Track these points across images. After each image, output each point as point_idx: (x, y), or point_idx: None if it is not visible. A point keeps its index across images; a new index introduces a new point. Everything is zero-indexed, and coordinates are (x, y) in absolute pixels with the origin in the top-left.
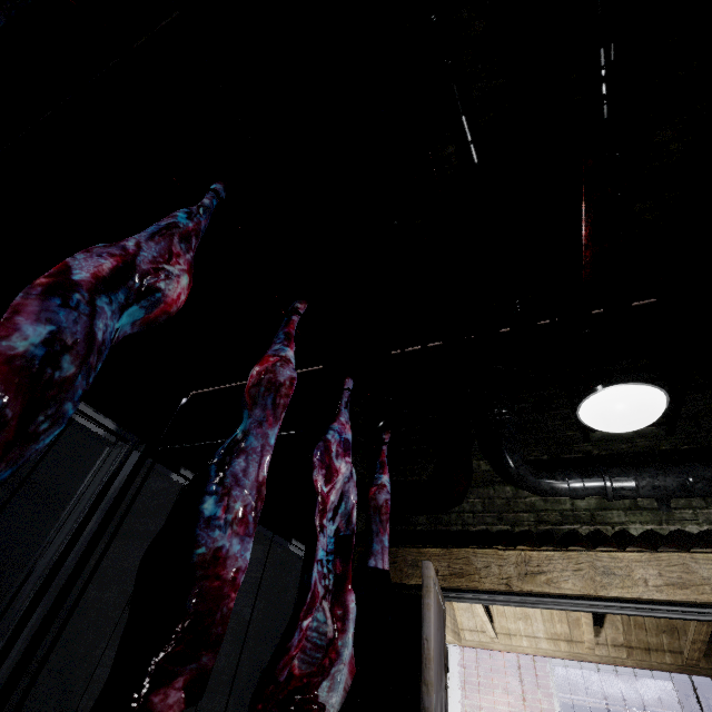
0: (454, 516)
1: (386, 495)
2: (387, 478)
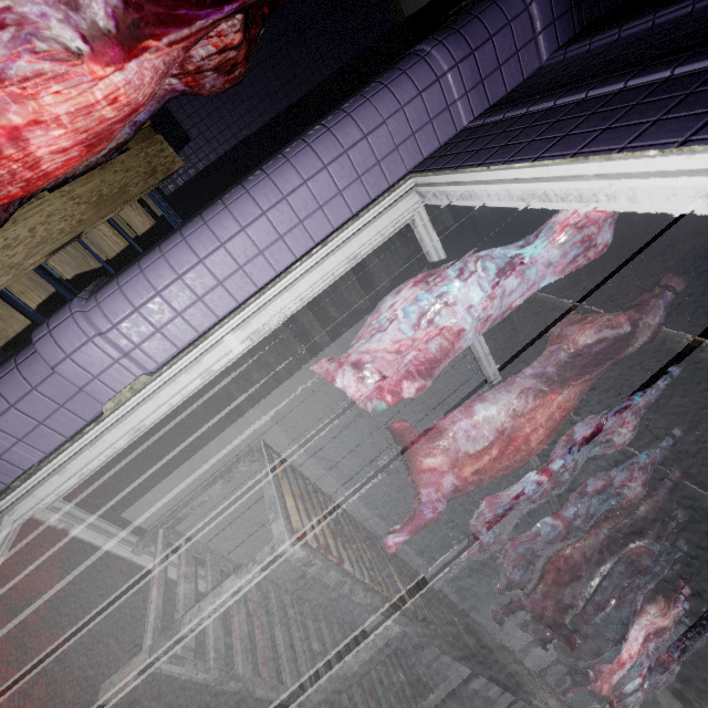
0: (698, 699)
1: (673, 677)
2: (677, 669)
